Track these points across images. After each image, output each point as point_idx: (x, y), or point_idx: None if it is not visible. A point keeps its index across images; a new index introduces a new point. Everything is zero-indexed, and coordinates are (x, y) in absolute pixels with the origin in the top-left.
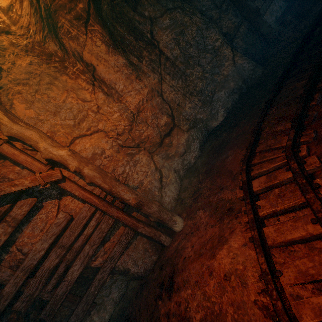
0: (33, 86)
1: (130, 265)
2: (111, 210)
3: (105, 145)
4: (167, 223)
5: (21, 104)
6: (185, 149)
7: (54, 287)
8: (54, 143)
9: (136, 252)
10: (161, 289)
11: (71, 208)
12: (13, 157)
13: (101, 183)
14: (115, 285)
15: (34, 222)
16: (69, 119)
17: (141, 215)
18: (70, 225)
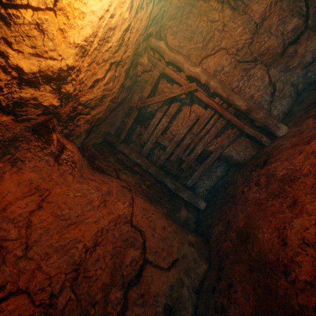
0: (178, 18)
1: (233, 154)
2: (226, 113)
3: (224, 62)
4: (271, 128)
5: (170, 37)
6: (313, 58)
7: (187, 155)
8: (192, 64)
9: (239, 147)
10: (256, 168)
11: (197, 112)
12: (171, 76)
13: (221, 93)
14: (219, 168)
15: (178, 119)
16: (199, 43)
17: (247, 123)
18: (196, 123)
